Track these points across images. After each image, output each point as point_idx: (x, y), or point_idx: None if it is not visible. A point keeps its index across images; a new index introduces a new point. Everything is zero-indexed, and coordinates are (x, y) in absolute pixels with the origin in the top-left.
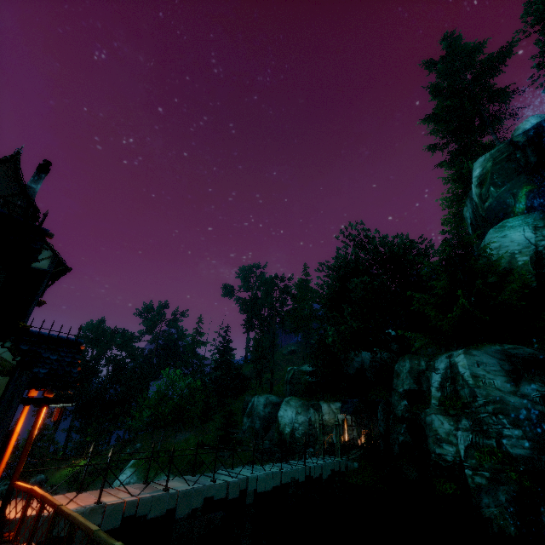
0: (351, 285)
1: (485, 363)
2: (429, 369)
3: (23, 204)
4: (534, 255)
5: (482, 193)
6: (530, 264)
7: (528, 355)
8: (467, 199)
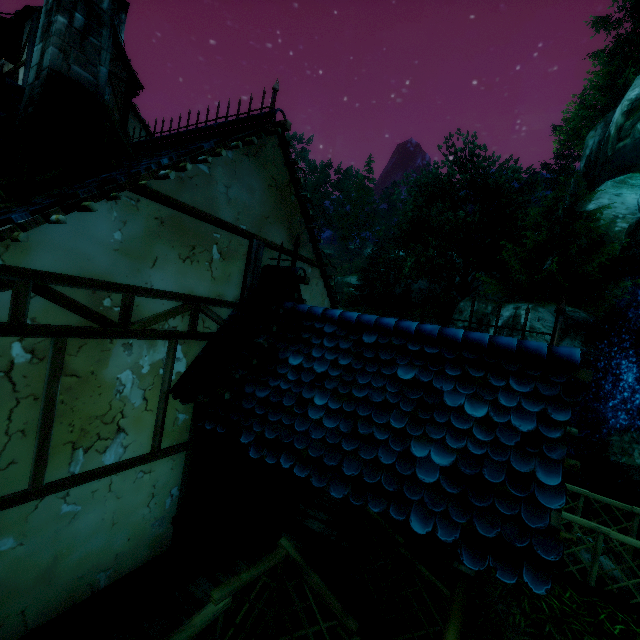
0: (435, 210)
1: (545, 319)
2: (493, 314)
3: (123, 76)
4: (634, 225)
5: (624, 127)
6: (625, 232)
7: (581, 319)
8: (602, 122)
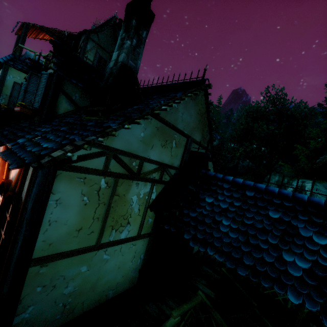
0: (256, 125)
1: (320, 190)
2: (288, 183)
3: None
4: None
5: None
6: None
7: None
8: None
